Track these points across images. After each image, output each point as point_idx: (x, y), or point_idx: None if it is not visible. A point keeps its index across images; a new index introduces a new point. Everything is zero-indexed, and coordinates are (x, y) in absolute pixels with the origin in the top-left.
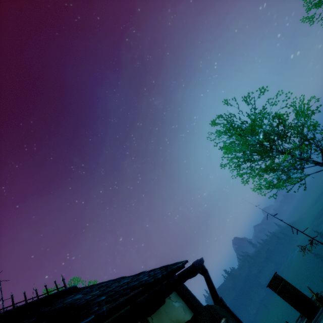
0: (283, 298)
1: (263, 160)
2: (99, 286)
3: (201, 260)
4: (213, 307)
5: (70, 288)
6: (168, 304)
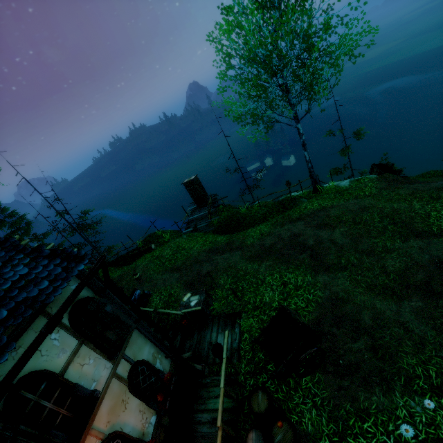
0: (189, 194)
1: (263, 67)
2: None
3: (103, 261)
4: (100, 300)
5: None
6: (66, 290)
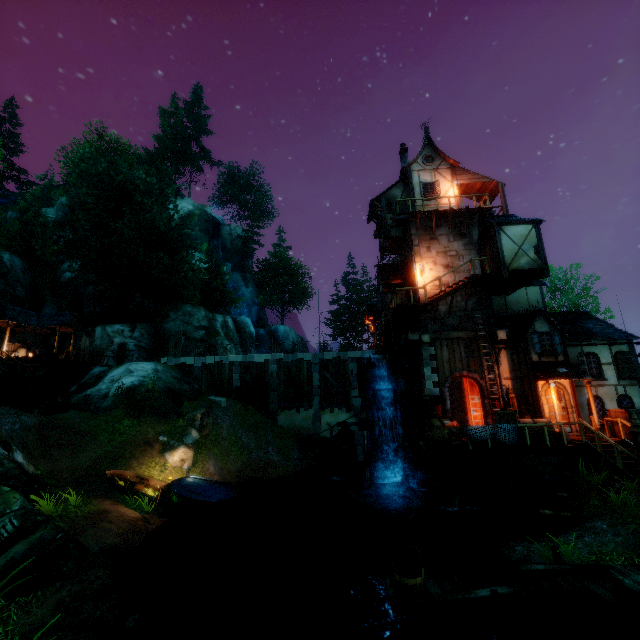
0: None
1: None
2: (600, 324)
3: None
4: (632, 353)
5: (585, 312)
6: (620, 345)
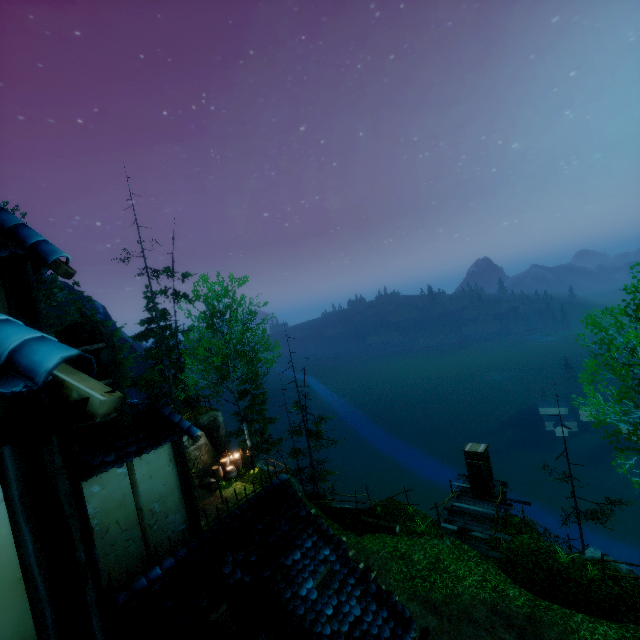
0: (468, 468)
1: None
2: (324, 560)
3: None
4: None
5: (282, 483)
6: None
